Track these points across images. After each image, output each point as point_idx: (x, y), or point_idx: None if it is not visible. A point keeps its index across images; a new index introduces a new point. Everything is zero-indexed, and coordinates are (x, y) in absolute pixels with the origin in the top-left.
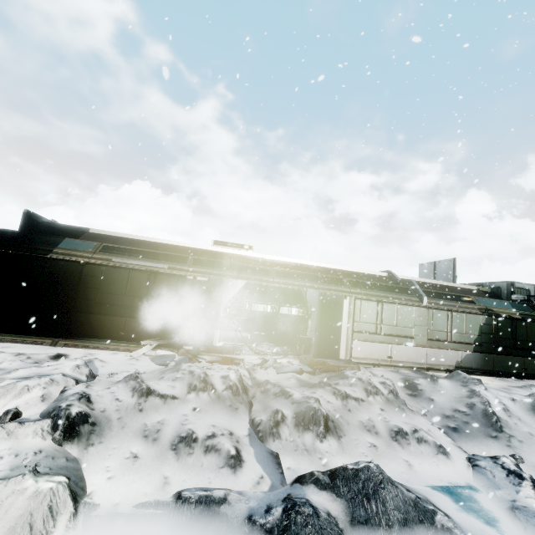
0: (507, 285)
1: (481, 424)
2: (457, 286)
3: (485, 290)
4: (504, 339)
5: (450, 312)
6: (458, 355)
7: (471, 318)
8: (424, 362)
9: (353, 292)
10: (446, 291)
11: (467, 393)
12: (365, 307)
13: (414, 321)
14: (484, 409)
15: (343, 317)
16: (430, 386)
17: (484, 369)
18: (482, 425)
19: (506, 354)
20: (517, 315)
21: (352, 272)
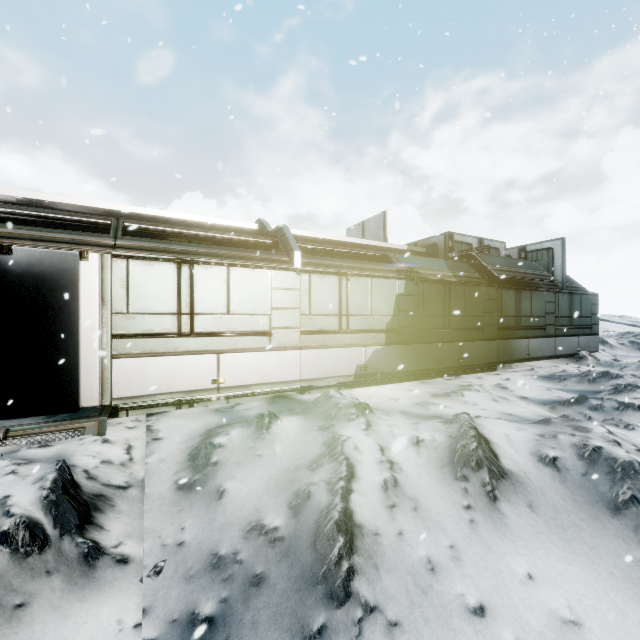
0: (445, 239)
1: (300, 575)
2: (379, 245)
3: (418, 251)
4: (433, 317)
5: (345, 277)
6: (360, 355)
7: (381, 285)
8: (295, 378)
9: (120, 245)
10: (358, 251)
11: (320, 450)
12: (143, 276)
13: (270, 300)
14: (325, 509)
15: (84, 305)
16: (244, 447)
17: (403, 370)
18: (300, 583)
19: (435, 341)
20: (453, 278)
21: (176, 219)
